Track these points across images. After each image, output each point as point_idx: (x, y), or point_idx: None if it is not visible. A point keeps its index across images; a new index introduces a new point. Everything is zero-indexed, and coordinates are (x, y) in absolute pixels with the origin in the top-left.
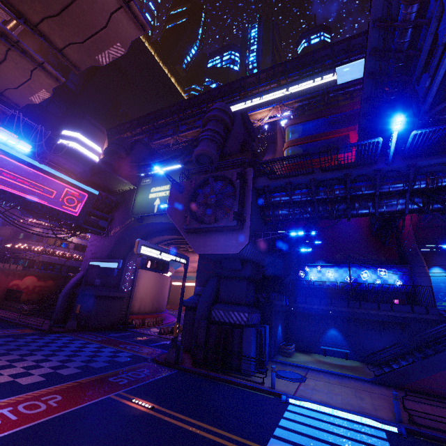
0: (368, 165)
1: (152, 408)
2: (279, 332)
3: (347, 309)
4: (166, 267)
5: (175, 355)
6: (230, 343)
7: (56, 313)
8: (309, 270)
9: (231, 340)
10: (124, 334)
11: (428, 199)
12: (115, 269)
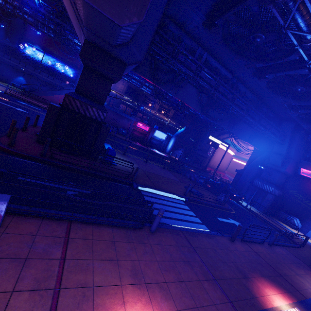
0: (31, 1)
1: None
2: None
3: (33, 72)
4: None
5: None
6: None
7: None
8: (27, 46)
9: None
10: None
11: (55, 35)
12: None
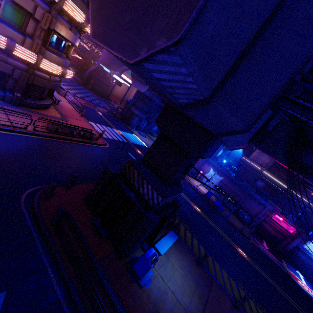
0: None
1: (102, 115)
2: (155, 129)
3: None
4: (120, 84)
5: (115, 113)
6: (130, 117)
7: (84, 79)
8: None
9: (131, 117)
10: (105, 100)
11: None
12: (108, 73)
